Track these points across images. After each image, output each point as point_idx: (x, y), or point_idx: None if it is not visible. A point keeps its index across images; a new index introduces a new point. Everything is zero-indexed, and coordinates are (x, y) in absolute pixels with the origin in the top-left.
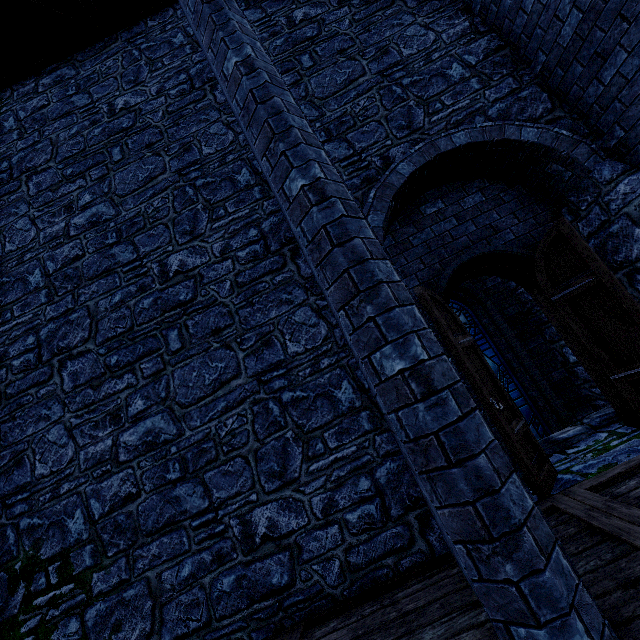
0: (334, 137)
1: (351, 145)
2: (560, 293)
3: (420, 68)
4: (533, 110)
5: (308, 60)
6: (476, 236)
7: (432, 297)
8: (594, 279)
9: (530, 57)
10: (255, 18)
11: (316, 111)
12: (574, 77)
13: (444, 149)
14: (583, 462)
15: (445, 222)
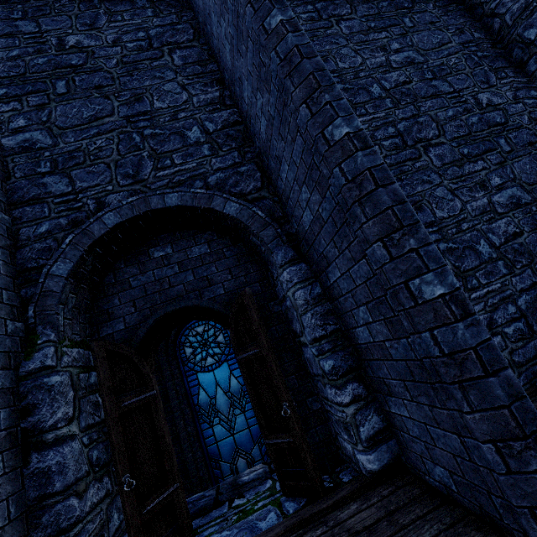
0: (58, 170)
1: (72, 182)
2: (242, 355)
3: (164, 123)
4: (245, 185)
5: (63, 86)
6: (192, 286)
7: (115, 351)
8: (260, 350)
9: (253, 139)
10: (27, 30)
11: (51, 139)
12: (272, 168)
13: (154, 207)
14: (221, 530)
15: (168, 268)
